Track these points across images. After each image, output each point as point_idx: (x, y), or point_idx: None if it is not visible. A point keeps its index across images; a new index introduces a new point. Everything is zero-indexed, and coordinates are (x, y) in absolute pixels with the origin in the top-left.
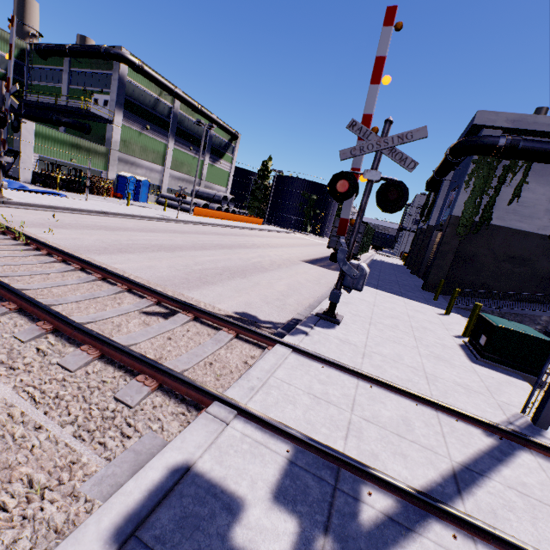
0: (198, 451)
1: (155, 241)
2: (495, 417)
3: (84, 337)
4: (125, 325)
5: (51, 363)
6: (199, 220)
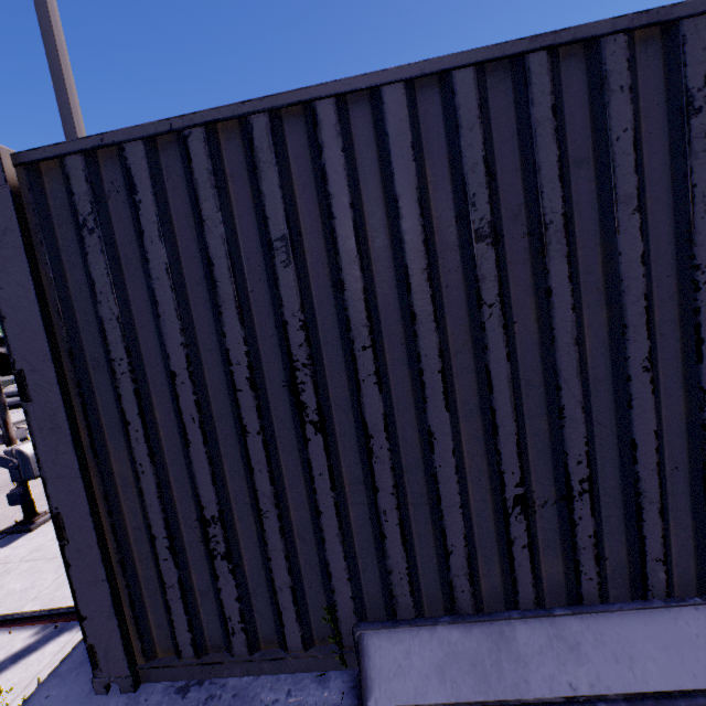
0: None
1: None
2: None
3: None
4: None
5: None
6: None
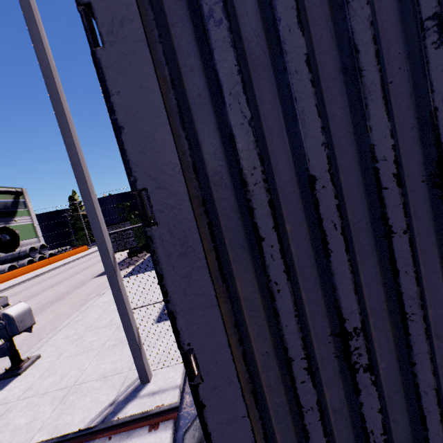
0: None
1: None
2: (100, 407)
3: None
4: None
5: None
6: None
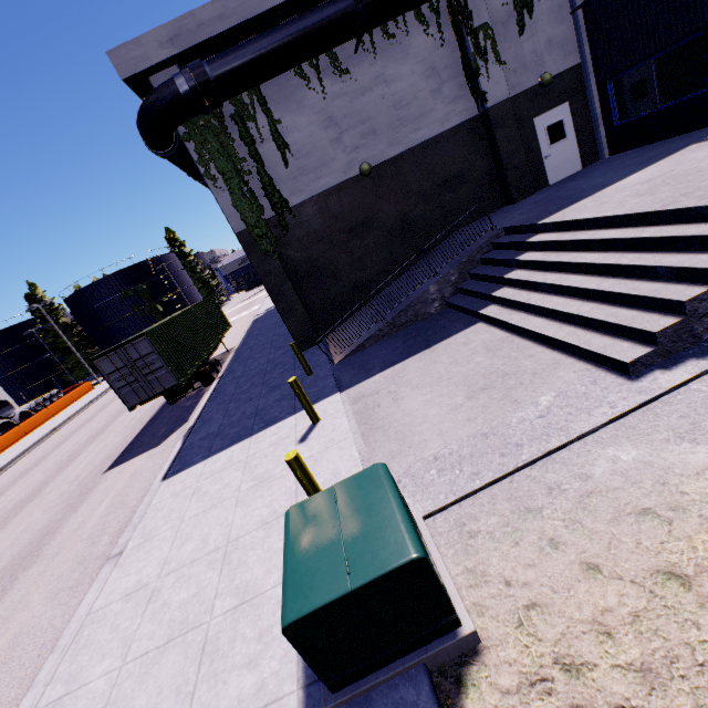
0: None
1: None
2: None
3: None
4: None
5: None
6: None
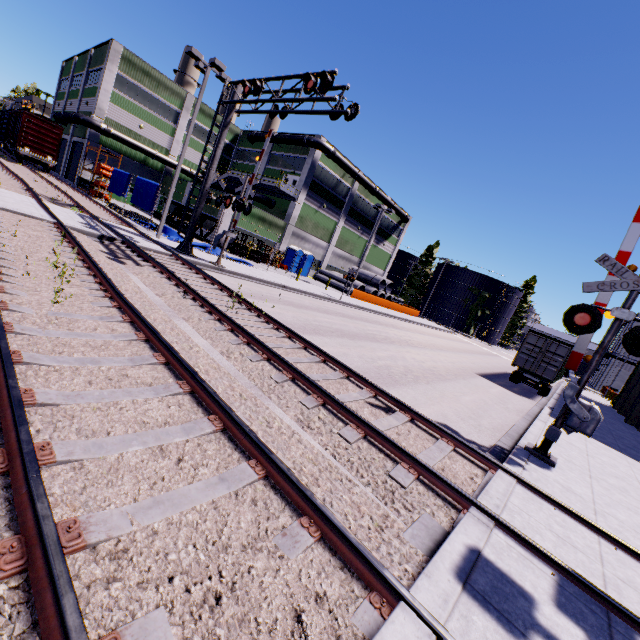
0: (481, 542)
1: (334, 324)
2: None
3: (348, 416)
4: (361, 411)
5: (333, 431)
6: (359, 304)
